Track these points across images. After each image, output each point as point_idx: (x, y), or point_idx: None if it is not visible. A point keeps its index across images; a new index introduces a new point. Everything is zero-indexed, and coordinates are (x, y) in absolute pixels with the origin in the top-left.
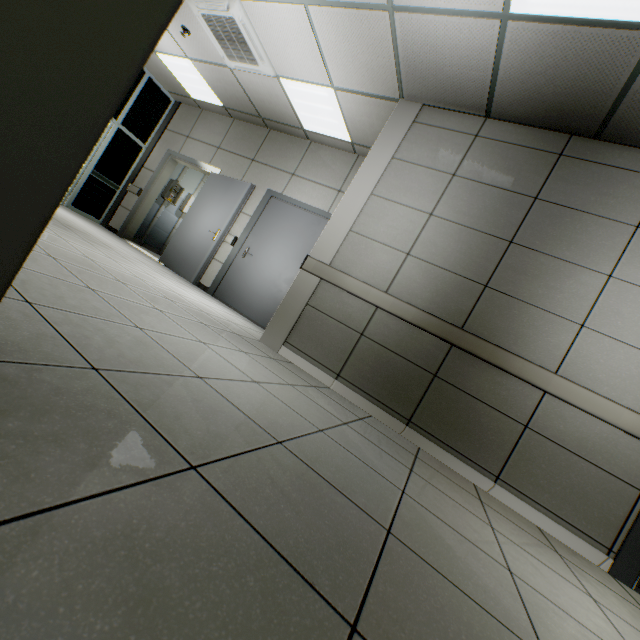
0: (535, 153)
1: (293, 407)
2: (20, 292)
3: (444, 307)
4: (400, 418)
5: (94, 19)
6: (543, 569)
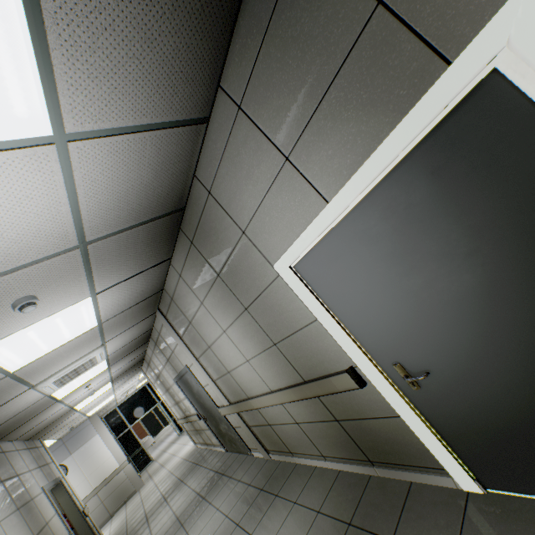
0: (149, 367)
1: (164, 493)
2: (127, 524)
3: (183, 413)
4: (207, 444)
5: (89, 534)
6: (183, 489)
